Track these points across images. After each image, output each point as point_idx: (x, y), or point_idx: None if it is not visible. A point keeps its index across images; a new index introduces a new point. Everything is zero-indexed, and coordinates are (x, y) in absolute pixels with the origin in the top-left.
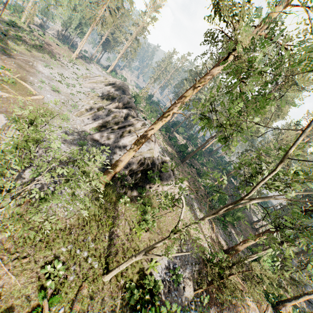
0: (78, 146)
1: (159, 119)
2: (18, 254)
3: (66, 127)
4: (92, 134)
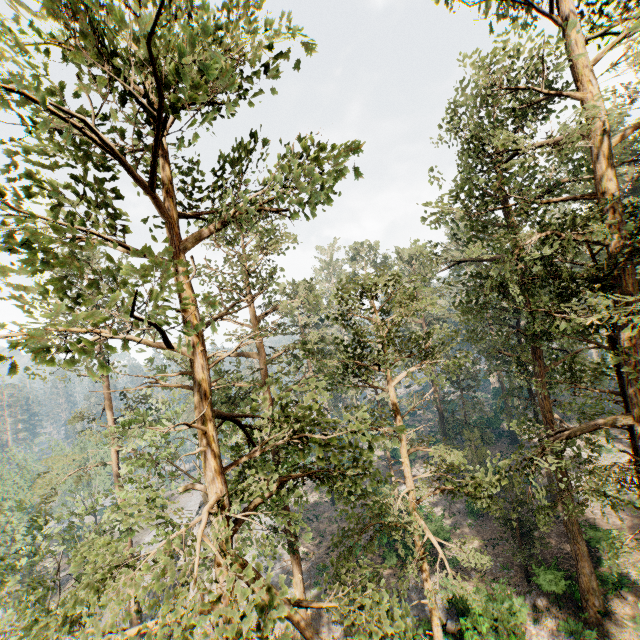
0: None
1: None
2: None
3: None
4: None
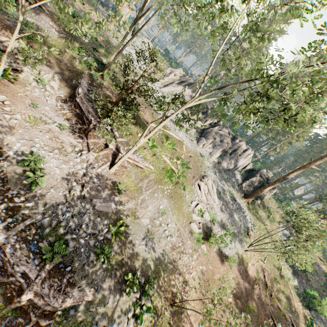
0: (227, 181)
1: (300, 170)
2: (262, 257)
3: (209, 166)
4: (219, 163)
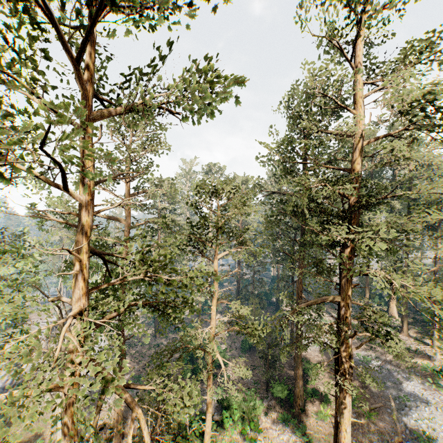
0: None
1: None
2: None
3: None
4: None
